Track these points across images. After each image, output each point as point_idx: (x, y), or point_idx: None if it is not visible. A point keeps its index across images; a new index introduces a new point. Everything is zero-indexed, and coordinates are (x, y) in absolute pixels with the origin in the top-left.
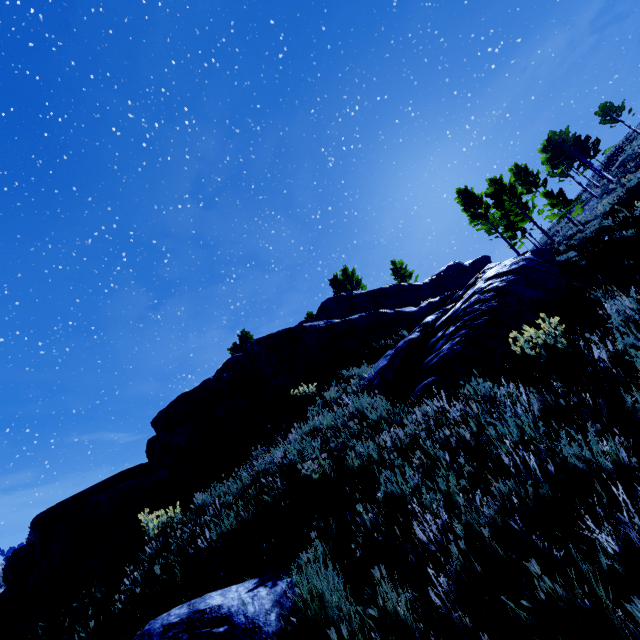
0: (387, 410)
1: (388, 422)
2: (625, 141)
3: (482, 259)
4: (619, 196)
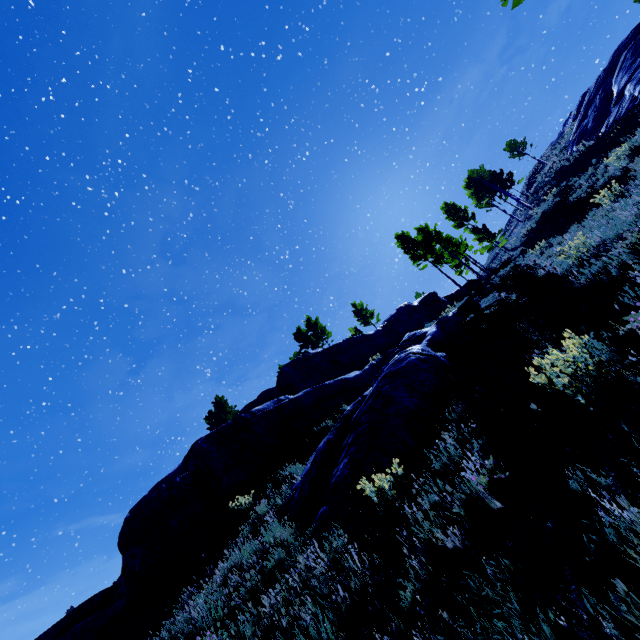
0: (292, 543)
1: (288, 562)
2: (539, 165)
3: (429, 296)
4: (526, 234)
